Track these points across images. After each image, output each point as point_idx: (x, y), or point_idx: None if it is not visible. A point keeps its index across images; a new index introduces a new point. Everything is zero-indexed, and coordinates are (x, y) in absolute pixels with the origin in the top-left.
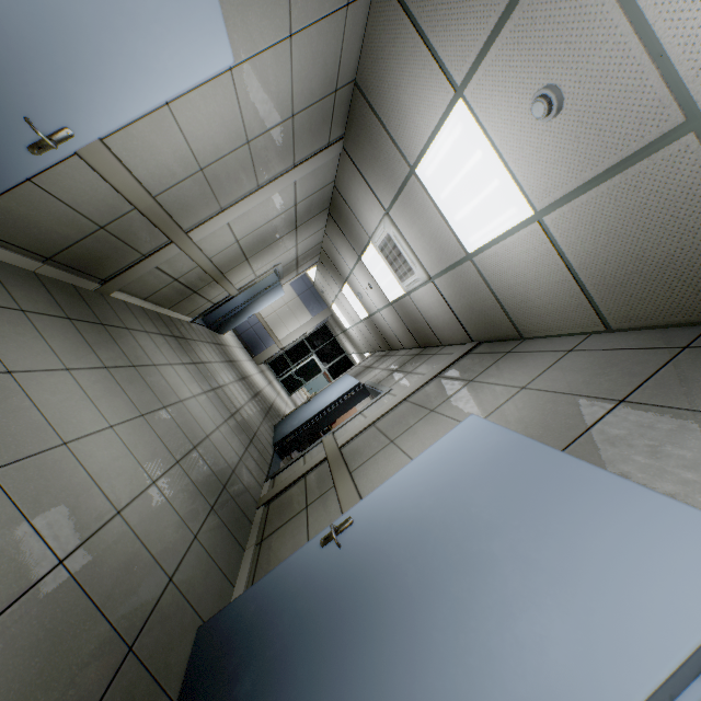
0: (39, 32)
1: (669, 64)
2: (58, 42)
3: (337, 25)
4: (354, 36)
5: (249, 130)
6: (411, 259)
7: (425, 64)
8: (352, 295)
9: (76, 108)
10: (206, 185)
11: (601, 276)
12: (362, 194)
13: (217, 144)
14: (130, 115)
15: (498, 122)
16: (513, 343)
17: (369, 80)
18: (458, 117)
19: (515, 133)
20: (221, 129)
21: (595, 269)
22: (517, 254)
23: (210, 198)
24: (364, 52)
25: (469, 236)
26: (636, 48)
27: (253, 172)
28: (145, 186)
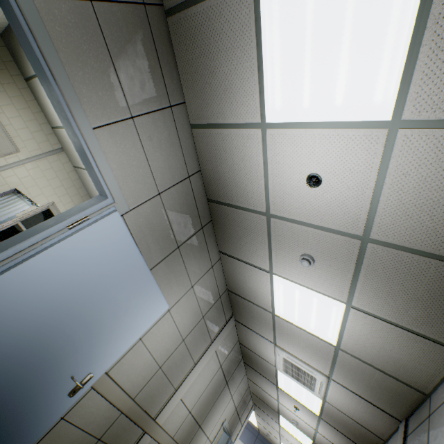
0: (88, 332)
1: (335, 230)
2: (94, 333)
3: (211, 274)
4: (219, 274)
5: (182, 333)
6: (306, 368)
7: (251, 270)
8: (289, 424)
9: (97, 360)
10: (164, 376)
11: (413, 319)
12: (256, 340)
13: (167, 348)
14: (122, 352)
15: (294, 275)
16: (425, 404)
17: (233, 285)
18: (277, 281)
19: (304, 275)
20: (168, 339)
21: (406, 317)
22: (359, 331)
23: (167, 384)
24: (226, 277)
25: (326, 334)
26: (320, 231)
27: (189, 355)
28: (128, 393)
